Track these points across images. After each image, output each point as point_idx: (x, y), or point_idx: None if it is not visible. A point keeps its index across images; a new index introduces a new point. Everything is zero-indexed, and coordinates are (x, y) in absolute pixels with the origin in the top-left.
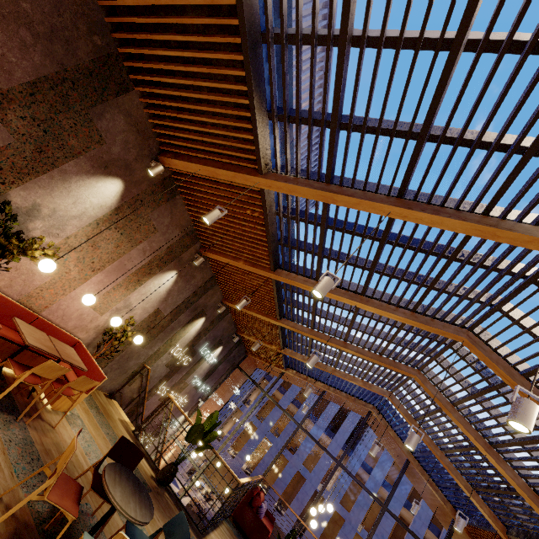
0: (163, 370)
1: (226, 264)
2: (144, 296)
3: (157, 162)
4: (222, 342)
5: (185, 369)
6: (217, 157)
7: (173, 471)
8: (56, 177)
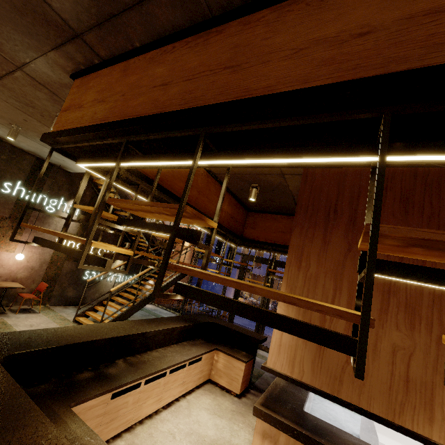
0: None
1: None
2: None
3: None
4: None
5: None
6: None
7: None
8: None
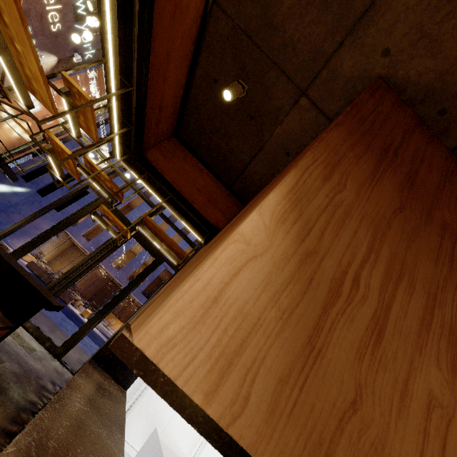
0: None
1: None
2: None
3: None
4: None
5: None
6: None
7: None
8: None
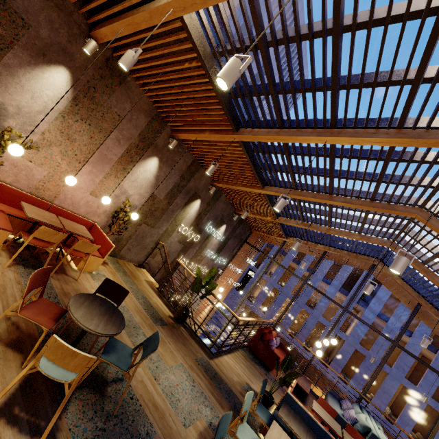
0: (178, 245)
1: (198, 142)
2: (135, 182)
3: (88, 38)
4: (224, 221)
5: (197, 244)
6: (129, 1)
7: (184, 312)
8: (4, 73)
